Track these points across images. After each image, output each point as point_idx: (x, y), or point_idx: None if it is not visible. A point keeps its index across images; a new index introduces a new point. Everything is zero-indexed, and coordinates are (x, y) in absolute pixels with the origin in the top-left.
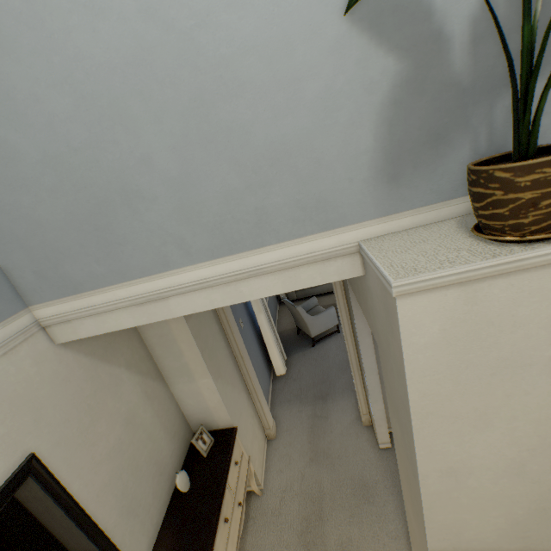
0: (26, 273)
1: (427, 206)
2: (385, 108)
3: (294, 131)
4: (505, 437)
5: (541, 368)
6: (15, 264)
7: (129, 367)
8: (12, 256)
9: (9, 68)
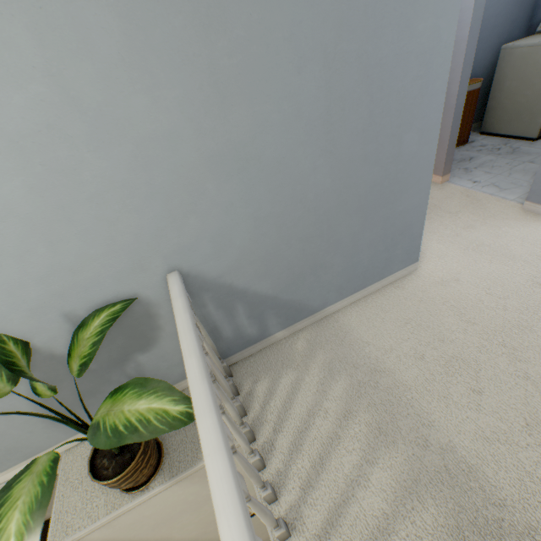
0: None
1: None
2: (34, 395)
3: None
4: (185, 533)
5: (180, 514)
6: None
7: None
8: None
9: None
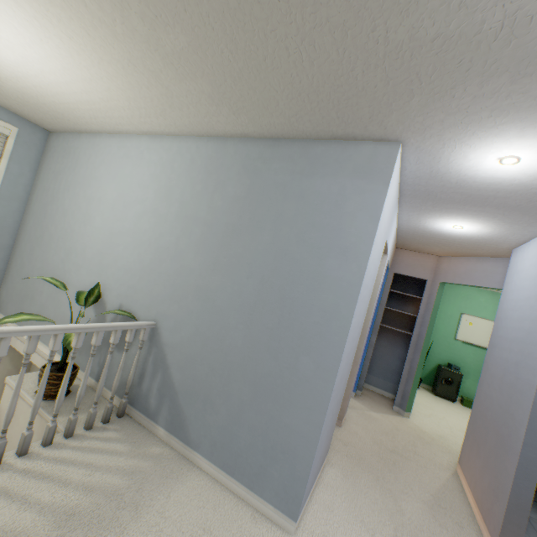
0: (3, 298)
1: (83, 371)
2: None
3: (70, 314)
4: None
5: None
6: (3, 293)
7: (13, 359)
8: (4, 291)
9: (38, 249)
